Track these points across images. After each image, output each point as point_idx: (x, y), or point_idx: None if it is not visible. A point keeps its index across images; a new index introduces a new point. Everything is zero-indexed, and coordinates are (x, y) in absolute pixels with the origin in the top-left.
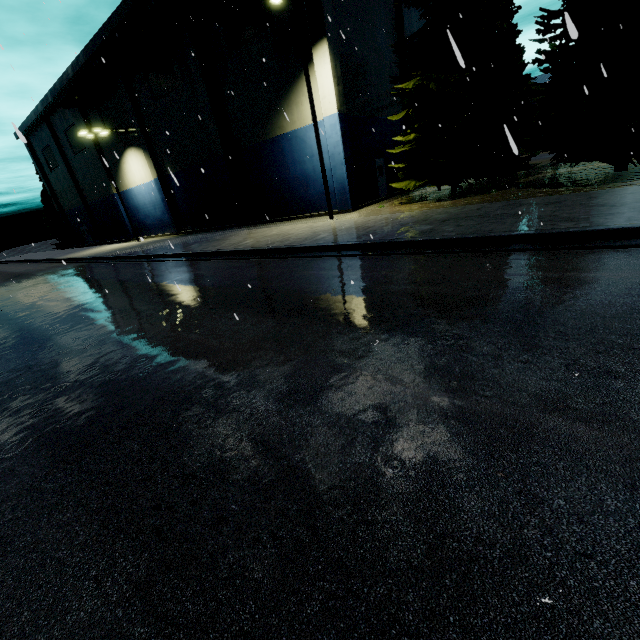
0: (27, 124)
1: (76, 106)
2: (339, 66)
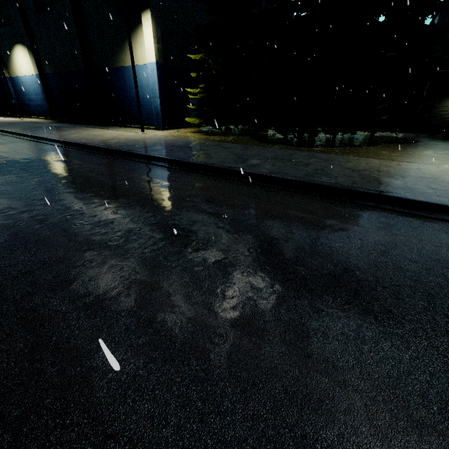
0: None
1: None
2: (160, 30)
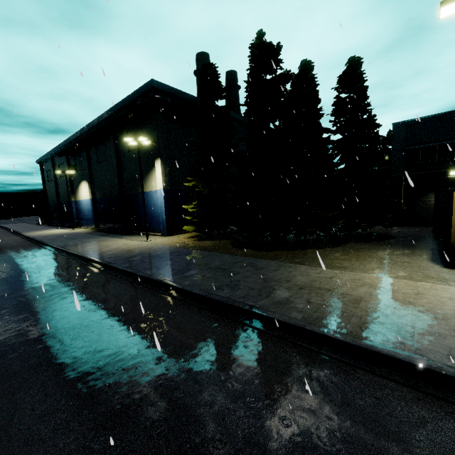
0: (43, 158)
1: (65, 156)
2: (167, 169)
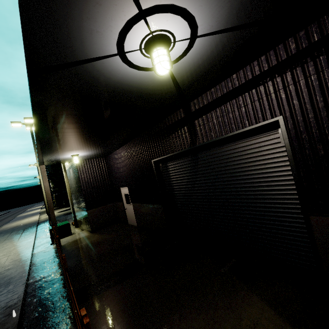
0: None
1: None
2: None
